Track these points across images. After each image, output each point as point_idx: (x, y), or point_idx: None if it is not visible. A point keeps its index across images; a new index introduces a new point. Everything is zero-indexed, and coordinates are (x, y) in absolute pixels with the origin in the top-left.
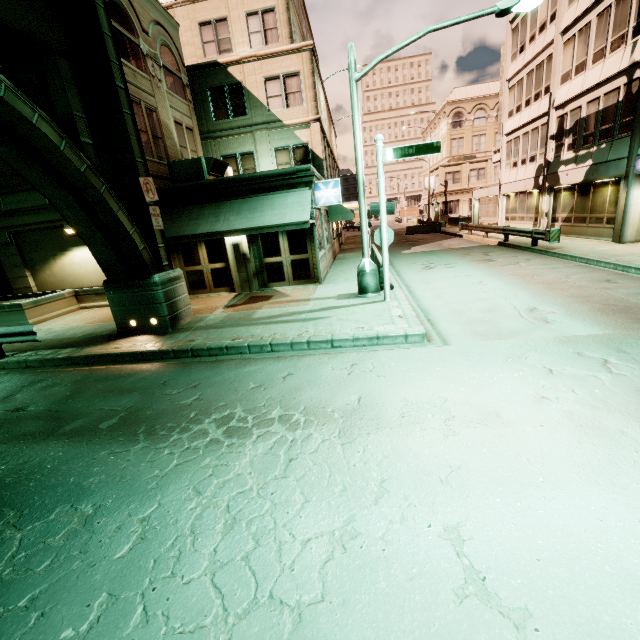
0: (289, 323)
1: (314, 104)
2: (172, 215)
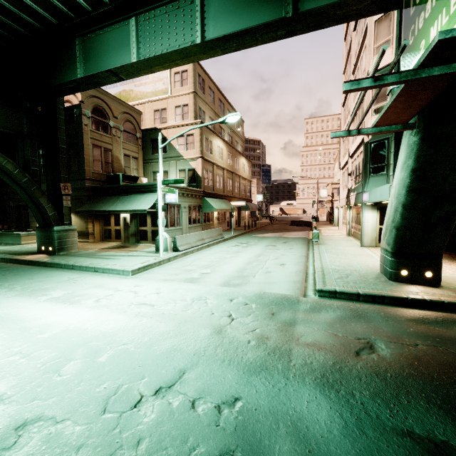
0: (99, 258)
1: (200, 149)
2: (98, 200)
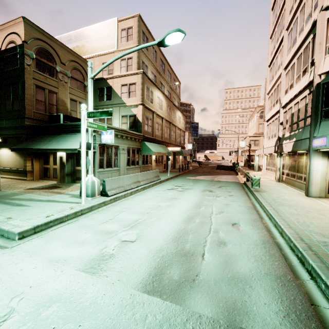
0: (5, 205)
1: (141, 97)
2: (36, 138)
